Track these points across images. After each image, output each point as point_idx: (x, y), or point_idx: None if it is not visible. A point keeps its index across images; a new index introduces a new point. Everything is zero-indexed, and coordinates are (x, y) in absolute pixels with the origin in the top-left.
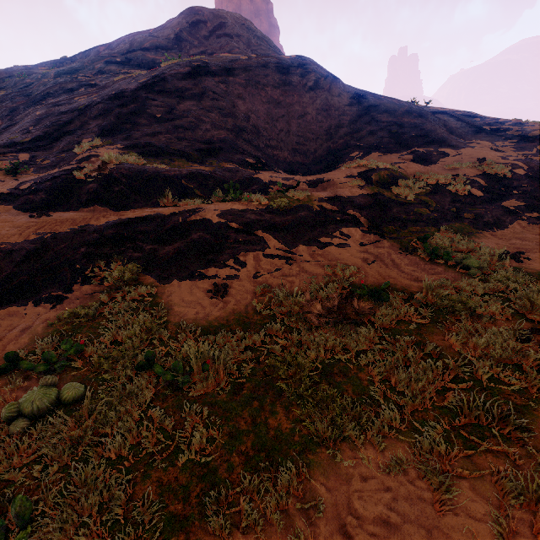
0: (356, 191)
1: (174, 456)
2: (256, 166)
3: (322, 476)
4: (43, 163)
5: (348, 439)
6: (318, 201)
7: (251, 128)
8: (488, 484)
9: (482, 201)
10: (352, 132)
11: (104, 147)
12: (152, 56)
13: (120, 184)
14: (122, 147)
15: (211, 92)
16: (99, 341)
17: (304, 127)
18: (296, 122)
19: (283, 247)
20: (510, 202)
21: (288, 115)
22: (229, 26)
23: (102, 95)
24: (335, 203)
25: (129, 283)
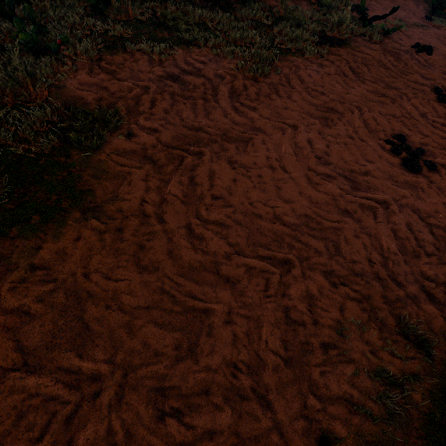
0: None
1: (105, 33)
2: None
3: (181, 49)
4: None
5: (198, 45)
6: None
7: None
8: (249, 61)
9: None
10: None
11: None
12: None
13: None
14: None
15: None
16: None
17: None
18: None
19: None
20: None
21: None
22: None
23: None
24: None
25: None
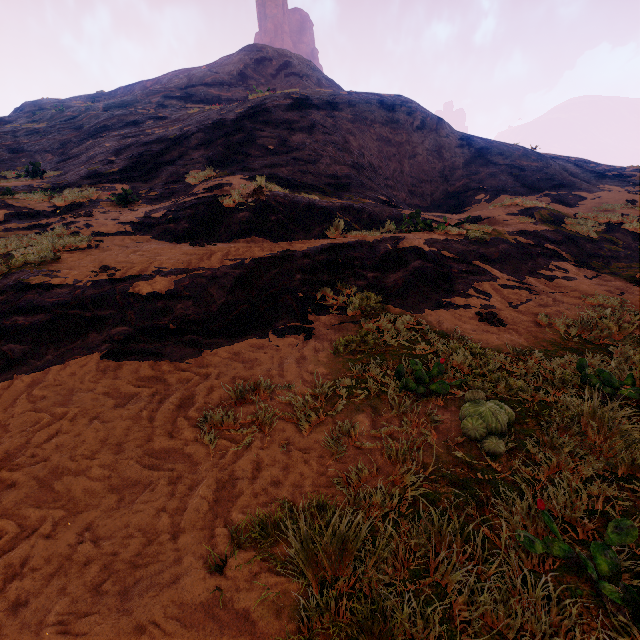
0: (535, 227)
1: None
2: (392, 204)
3: None
4: (150, 194)
5: None
6: (508, 234)
7: (367, 166)
8: None
9: None
10: (469, 174)
11: (224, 177)
12: (216, 92)
13: (277, 213)
14: (247, 177)
15: (320, 125)
16: (426, 367)
17: (416, 168)
18: (408, 163)
19: (512, 278)
20: None
21: (399, 154)
22: (295, 66)
23: (193, 125)
24: (528, 237)
25: (375, 312)
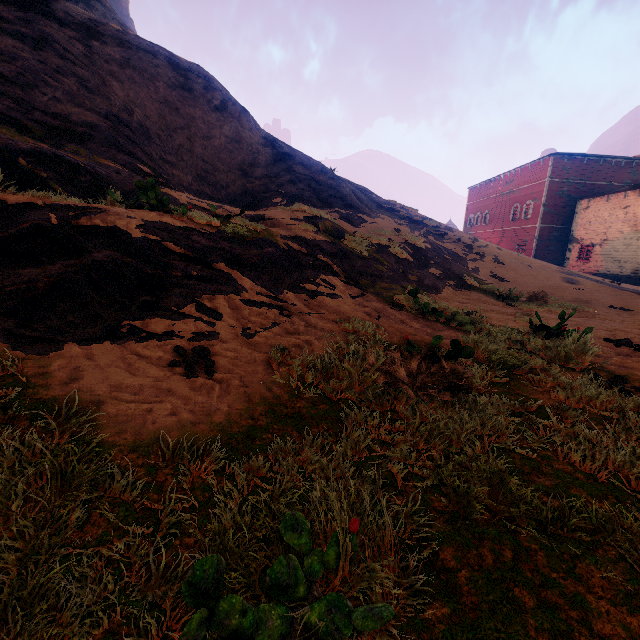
0: (314, 236)
1: None
2: (157, 180)
3: None
4: None
5: None
6: (281, 237)
7: (136, 126)
8: None
9: (415, 266)
10: (270, 175)
11: None
12: None
13: None
14: None
15: (59, 45)
16: None
17: (211, 152)
18: (201, 143)
19: (266, 292)
20: (433, 270)
21: (189, 129)
22: None
23: None
24: (302, 244)
25: None
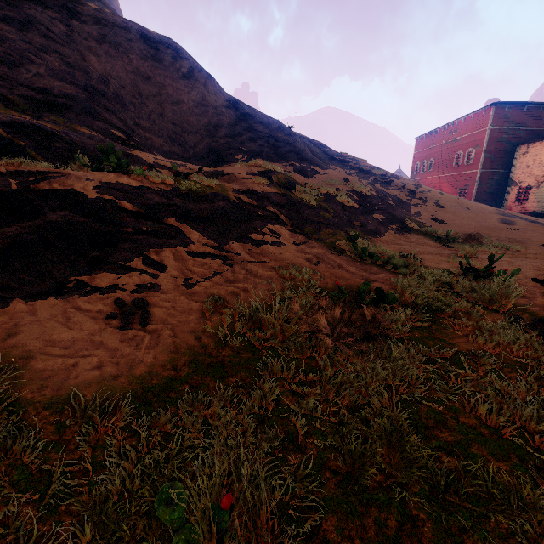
0: (266, 189)
1: None
2: (129, 143)
3: None
4: None
5: None
6: (233, 191)
7: (112, 95)
8: None
9: (360, 212)
10: (233, 134)
11: None
12: None
13: None
14: None
15: (43, 26)
16: None
17: (180, 116)
18: (171, 108)
19: (212, 243)
20: (377, 216)
21: (160, 96)
22: None
23: None
24: (252, 197)
25: None
